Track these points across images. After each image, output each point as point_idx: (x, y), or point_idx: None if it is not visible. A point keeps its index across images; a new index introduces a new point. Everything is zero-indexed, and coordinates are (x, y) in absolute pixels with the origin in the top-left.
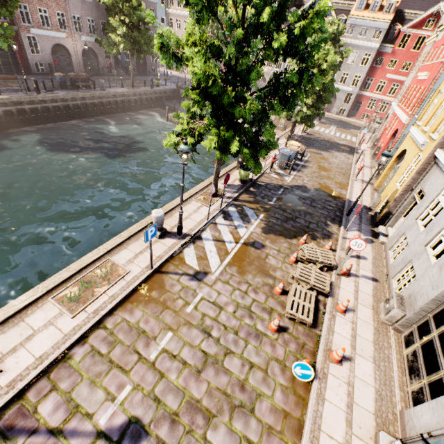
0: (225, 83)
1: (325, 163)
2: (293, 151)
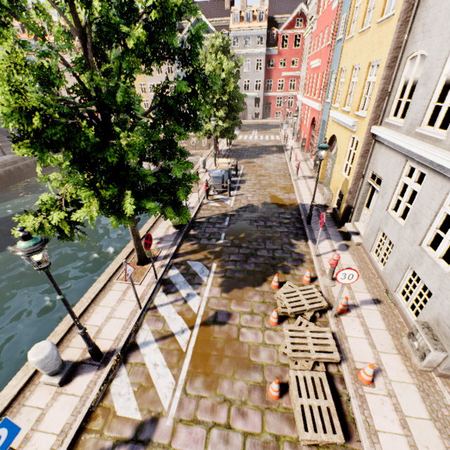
0: (79, 117)
1: (261, 170)
2: (225, 170)
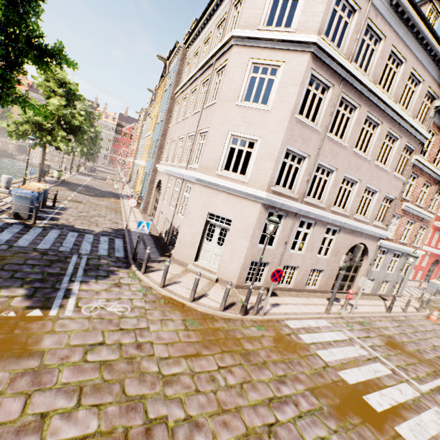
0: None
1: (106, 174)
2: (92, 166)
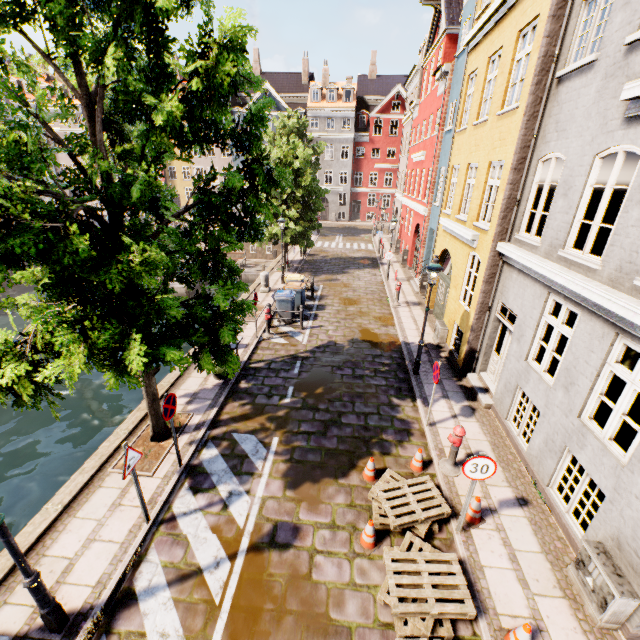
0: (67, 218)
1: (348, 292)
2: (296, 290)
